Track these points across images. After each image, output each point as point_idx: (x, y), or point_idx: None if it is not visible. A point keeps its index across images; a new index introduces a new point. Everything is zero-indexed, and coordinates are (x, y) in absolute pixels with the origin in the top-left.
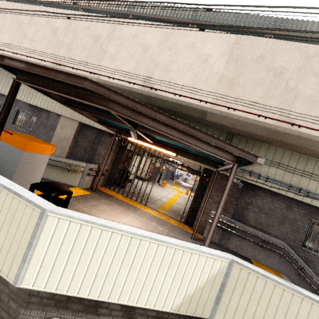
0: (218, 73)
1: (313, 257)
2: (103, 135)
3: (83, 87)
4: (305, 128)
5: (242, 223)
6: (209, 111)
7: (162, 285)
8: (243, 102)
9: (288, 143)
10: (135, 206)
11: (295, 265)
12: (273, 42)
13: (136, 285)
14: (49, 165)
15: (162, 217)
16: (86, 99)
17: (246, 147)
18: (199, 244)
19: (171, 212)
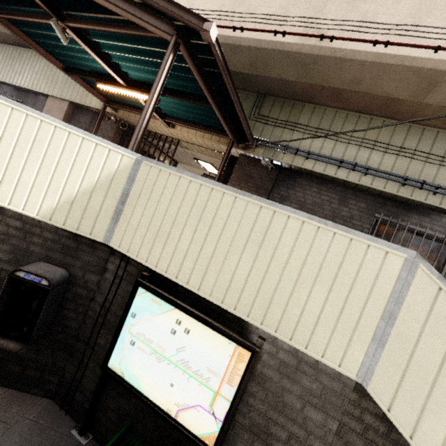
0: None
1: None
2: None
3: None
4: (339, 39)
5: None
6: None
7: (22, 175)
8: (255, 17)
9: (332, 88)
10: None
11: None
12: None
13: None
14: None
15: None
16: None
17: (283, 112)
18: None
19: None
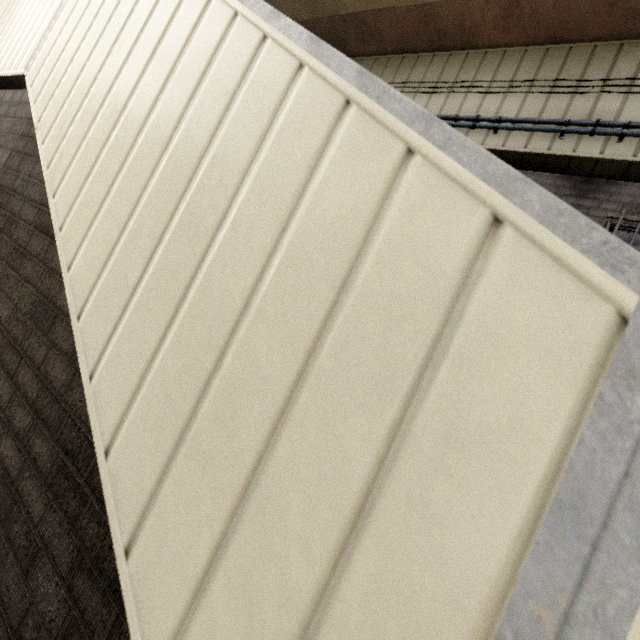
0: None
1: None
2: None
3: None
4: None
5: None
6: None
7: None
8: None
9: (352, 15)
10: None
11: None
12: None
13: None
14: None
15: None
16: None
17: None
18: None
19: None
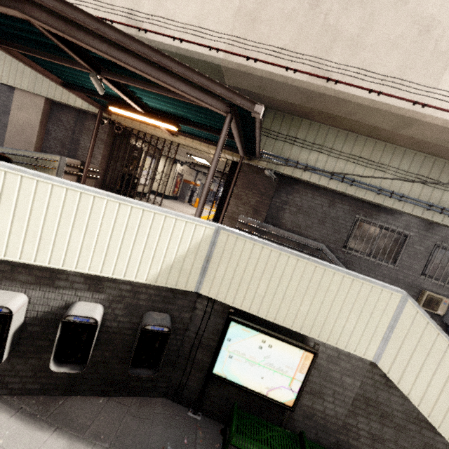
0: (234, 1)
1: (354, 259)
2: (86, 119)
3: None
4: (342, 84)
5: (277, 227)
6: (222, 65)
7: (132, 253)
8: (268, 49)
9: (329, 113)
10: None
11: None
12: None
13: (98, 251)
14: None
15: None
16: None
17: (283, 126)
18: None
19: None
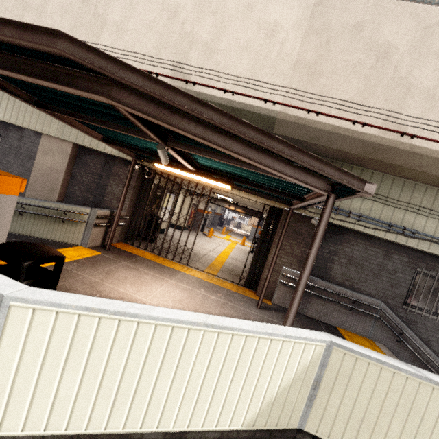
0: (291, 54)
1: (417, 318)
2: (114, 164)
3: (57, 53)
4: (421, 139)
5: (325, 280)
6: (278, 117)
7: (228, 394)
8: (331, 102)
9: (391, 163)
10: (172, 268)
11: (394, 329)
12: (376, 1)
13: (186, 400)
14: (30, 215)
15: (213, 280)
16: (68, 84)
17: None
18: (269, 315)
19: (224, 272)
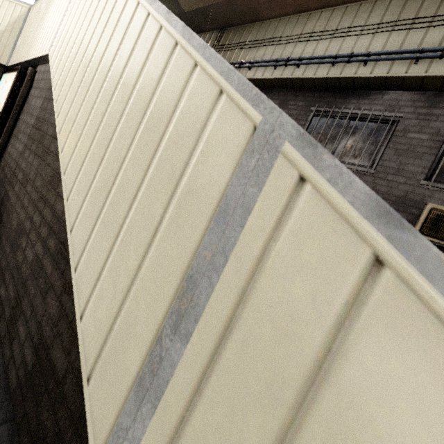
0: None
1: None
2: None
3: None
4: None
5: None
6: None
7: None
8: None
9: None
10: None
11: None
12: None
13: None
14: None
15: None
16: None
17: (237, 37)
18: None
19: None
